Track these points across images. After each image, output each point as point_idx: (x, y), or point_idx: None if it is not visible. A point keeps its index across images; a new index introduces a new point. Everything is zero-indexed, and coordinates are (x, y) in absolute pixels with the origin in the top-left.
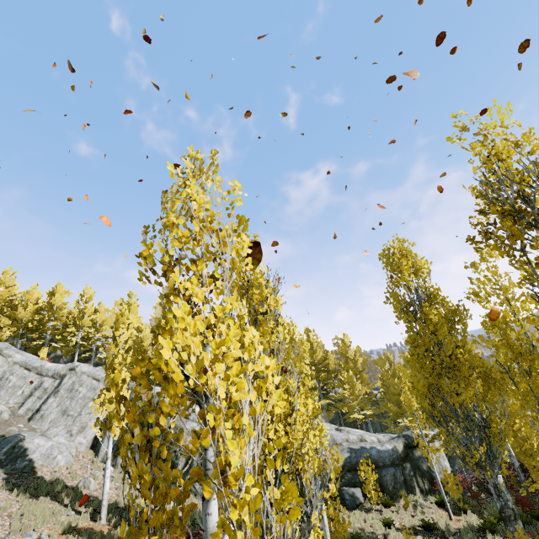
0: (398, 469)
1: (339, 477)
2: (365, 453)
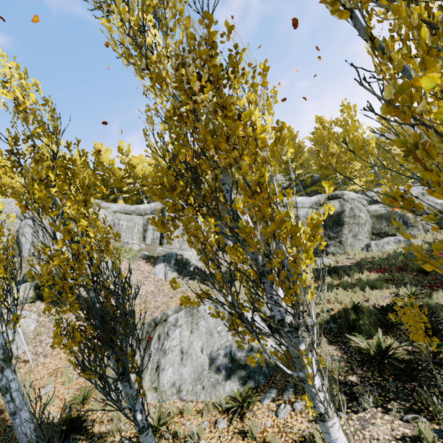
0: None
1: None
2: None
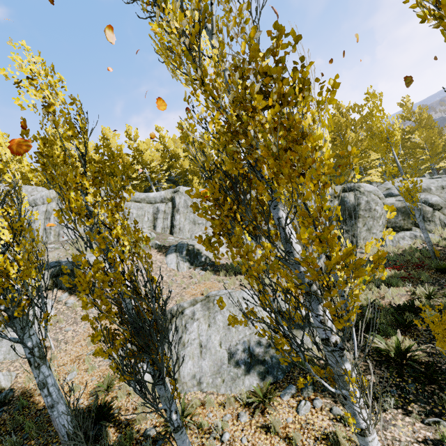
0: None
1: None
2: None
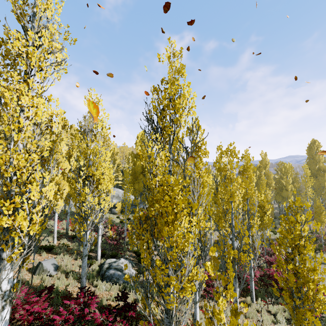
0: (136, 207)
1: None
2: (120, 200)
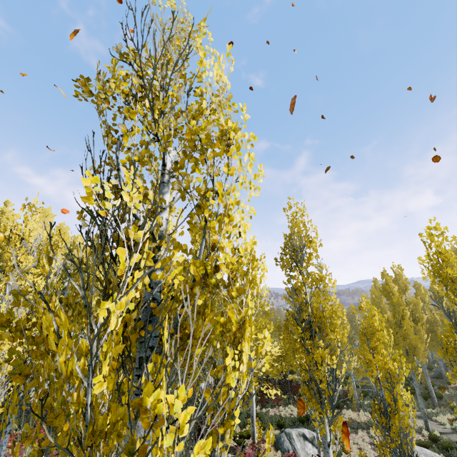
0: None
1: None
2: None
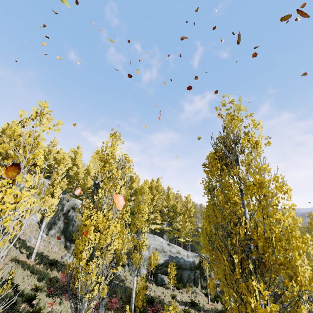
0: (192, 272)
1: (155, 268)
2: (173, 259)
